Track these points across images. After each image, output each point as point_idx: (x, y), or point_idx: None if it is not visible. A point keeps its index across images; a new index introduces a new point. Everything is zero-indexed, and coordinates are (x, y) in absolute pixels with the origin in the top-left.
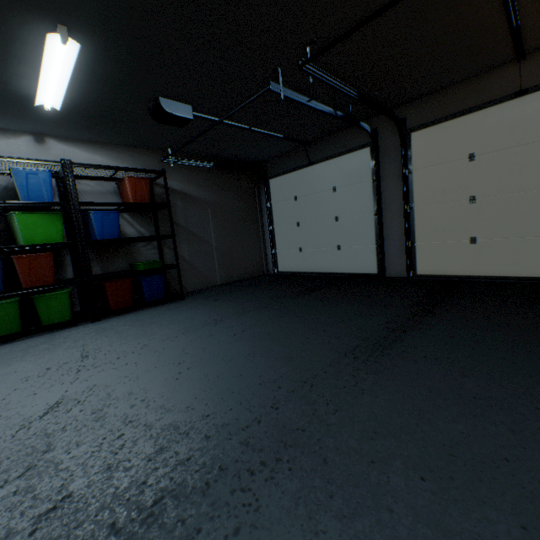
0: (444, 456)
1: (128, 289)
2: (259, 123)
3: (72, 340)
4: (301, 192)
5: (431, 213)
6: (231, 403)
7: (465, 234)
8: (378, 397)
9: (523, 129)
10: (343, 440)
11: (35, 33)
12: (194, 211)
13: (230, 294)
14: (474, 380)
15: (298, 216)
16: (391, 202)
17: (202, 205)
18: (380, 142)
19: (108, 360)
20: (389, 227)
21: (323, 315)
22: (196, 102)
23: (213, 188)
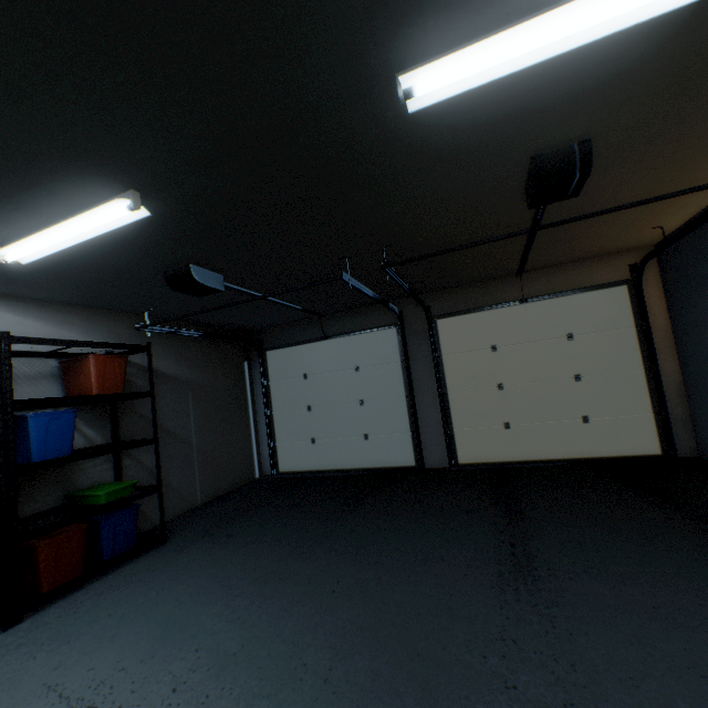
0: (699, 679)
1: (78, 545)
2: (286, 295)
3: (2, 683)
4: (314, 369)
5: (465, 397)
6: (456, 701)
7: (499, 419)
8: (589, 634)
9: (530, 329)
10: (618, 699)
11: (85, 189)
12: (170, 396)
13: (244, 521)
14: (636, 588)
15: (309, 398)
16: (423, 385)
17: (180, 387)
18: (406, 324)
19: (157, 701)
20: (424, 412)
21: (416, 535)
22: (231, 272)
23: (196, 363)
